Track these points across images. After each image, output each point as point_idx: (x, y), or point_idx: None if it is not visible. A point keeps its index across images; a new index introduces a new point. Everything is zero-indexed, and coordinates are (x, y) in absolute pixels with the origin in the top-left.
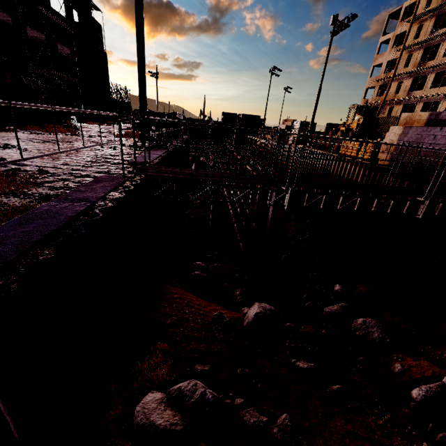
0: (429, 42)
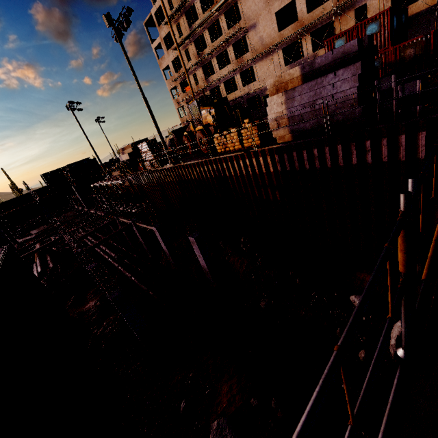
0: (193, 35)
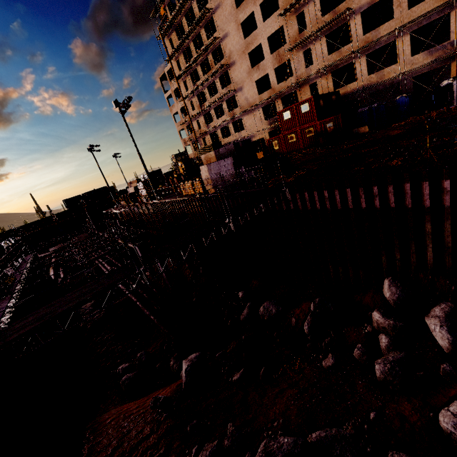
0: (196, 91)
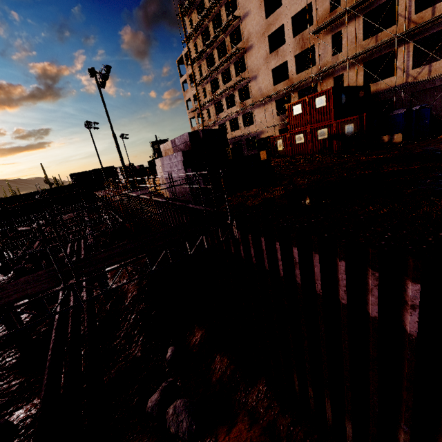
0: (210, 77)
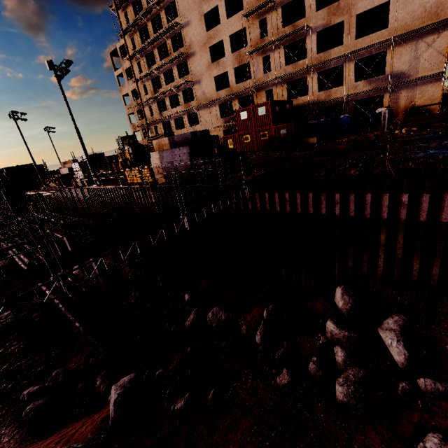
0: (151, 75)
